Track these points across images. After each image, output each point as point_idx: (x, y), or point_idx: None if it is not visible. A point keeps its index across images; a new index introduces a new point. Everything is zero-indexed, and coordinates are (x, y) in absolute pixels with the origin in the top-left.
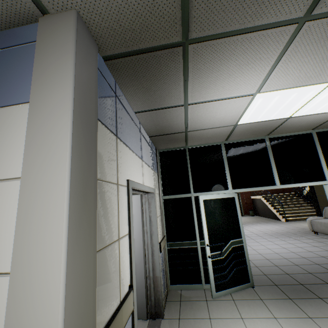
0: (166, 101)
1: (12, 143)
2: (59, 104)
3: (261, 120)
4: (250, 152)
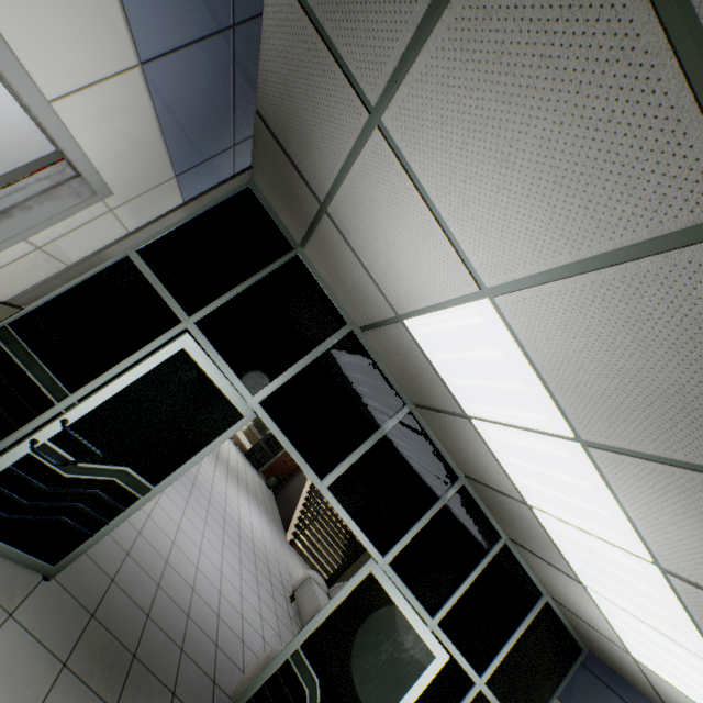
0: (352, 26)
1: None
2: None
3: (436, 366)
4: (362, 393)
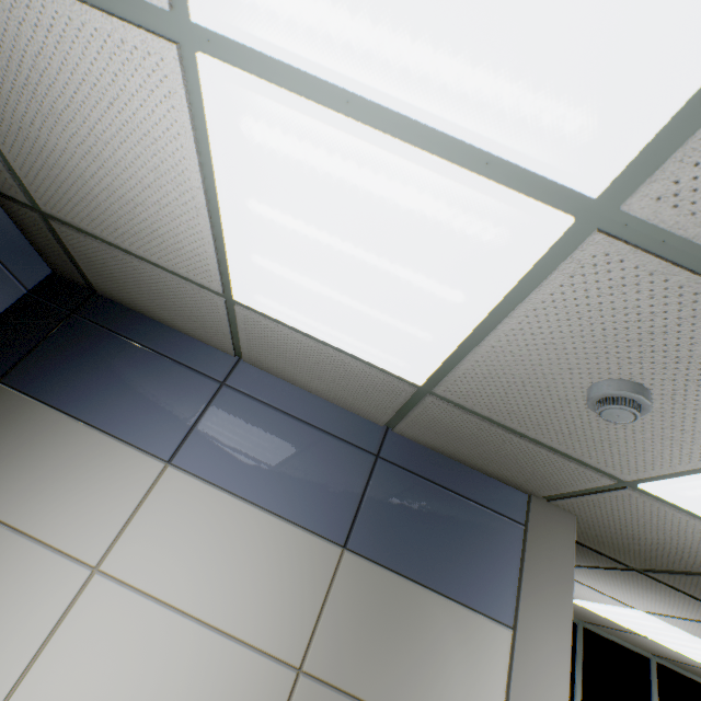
0: None
1: (481, 687)
2: (554, 667)
3: (603, 615)
4: None
